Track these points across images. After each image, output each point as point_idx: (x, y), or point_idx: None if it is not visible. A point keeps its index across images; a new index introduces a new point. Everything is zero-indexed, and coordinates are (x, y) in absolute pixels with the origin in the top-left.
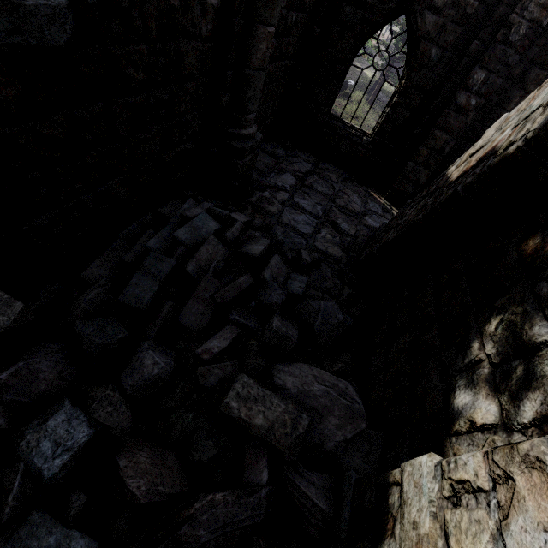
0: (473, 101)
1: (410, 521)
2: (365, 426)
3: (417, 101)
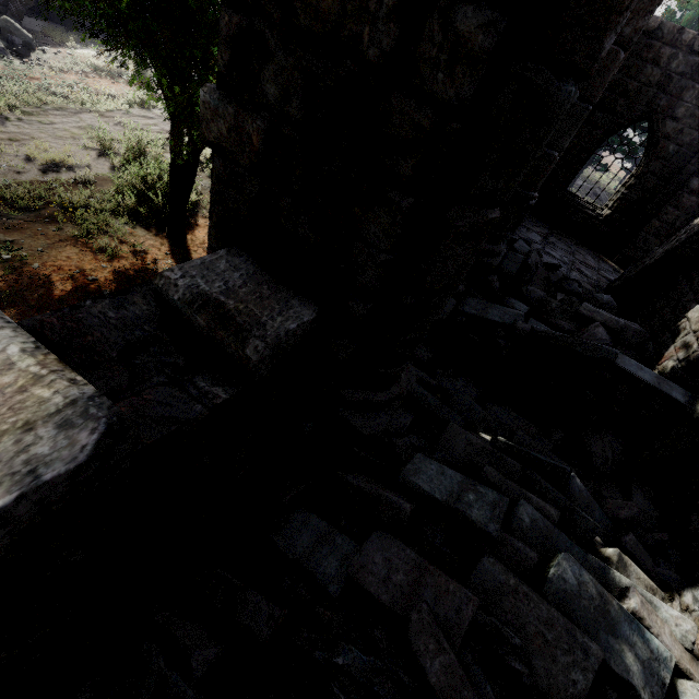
0: None
1: (694, 318)
2: (649, 337)
3: (651, 184)
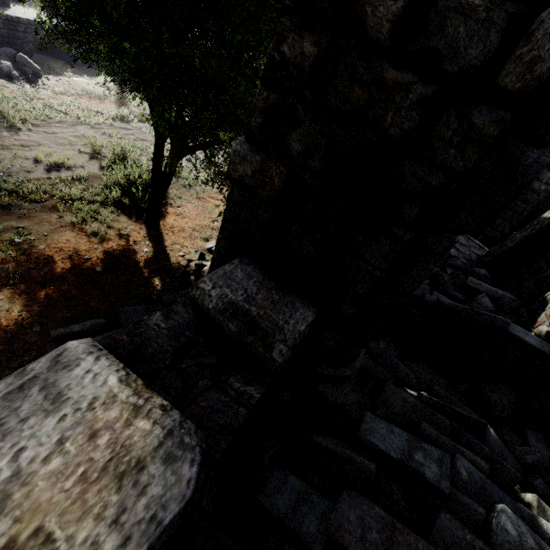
0: (542, 187)
1: None
2: (520, 304)
3: None
